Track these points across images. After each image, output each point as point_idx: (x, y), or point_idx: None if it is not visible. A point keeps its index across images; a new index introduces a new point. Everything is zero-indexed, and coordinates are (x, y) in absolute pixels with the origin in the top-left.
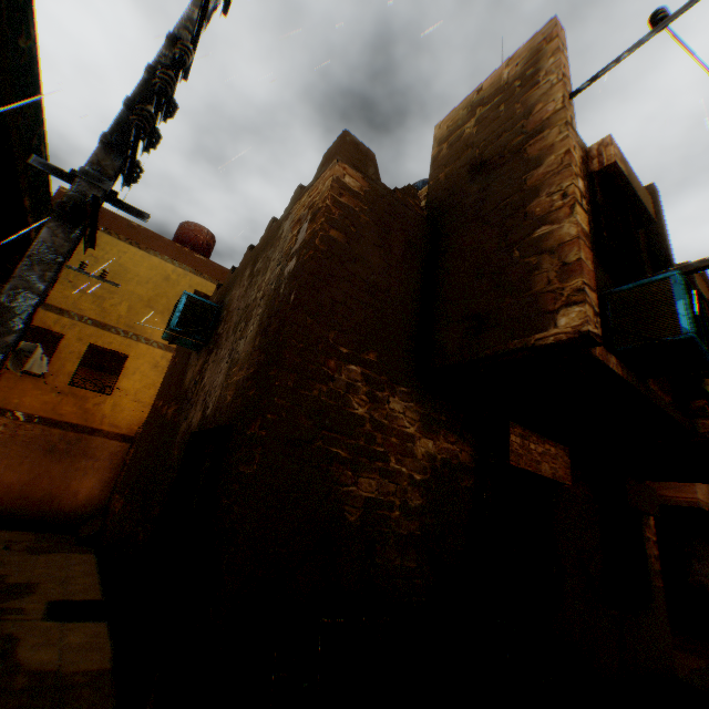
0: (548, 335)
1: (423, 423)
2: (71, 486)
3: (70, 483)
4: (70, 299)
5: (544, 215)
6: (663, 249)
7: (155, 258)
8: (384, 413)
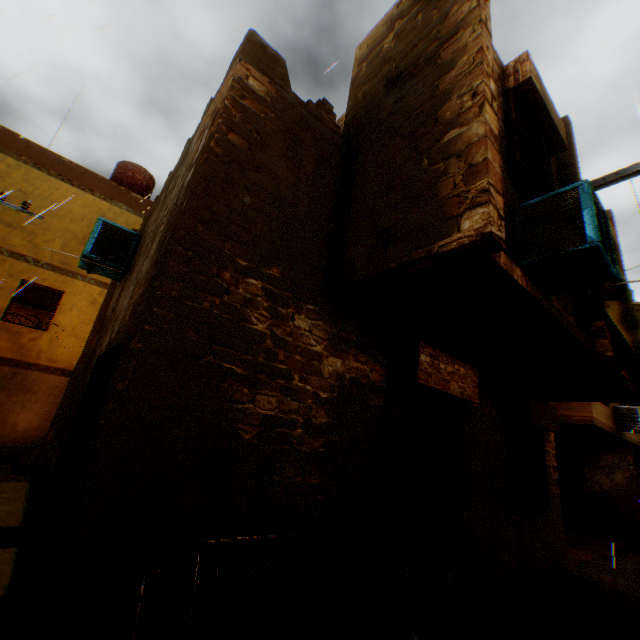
0: (452, 240)
1: (332, 342)
2: (9, 419)
3: (7, 416)
4: None
5: (454, 119)
6: (573, 179)
7: (90, 196)
8: (288, 330)
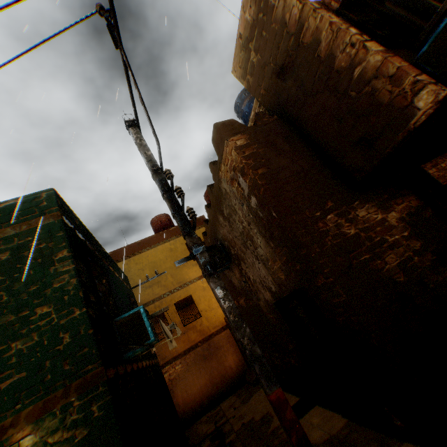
0: (418, 116)
1: (380, 208)
2: (225, 365)
3: (223, 365)
4: (149, 294)
5: (350, 64)
6: None
7: (159, 247)
8: (361, 222)
